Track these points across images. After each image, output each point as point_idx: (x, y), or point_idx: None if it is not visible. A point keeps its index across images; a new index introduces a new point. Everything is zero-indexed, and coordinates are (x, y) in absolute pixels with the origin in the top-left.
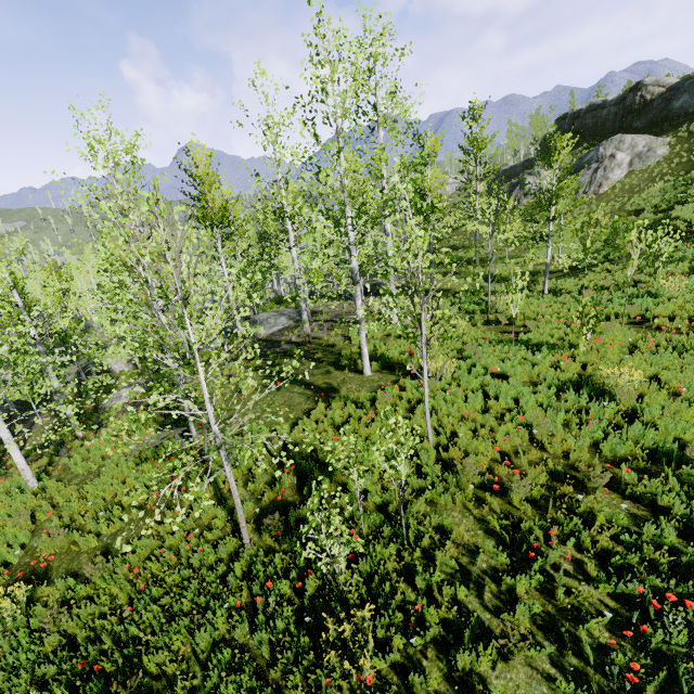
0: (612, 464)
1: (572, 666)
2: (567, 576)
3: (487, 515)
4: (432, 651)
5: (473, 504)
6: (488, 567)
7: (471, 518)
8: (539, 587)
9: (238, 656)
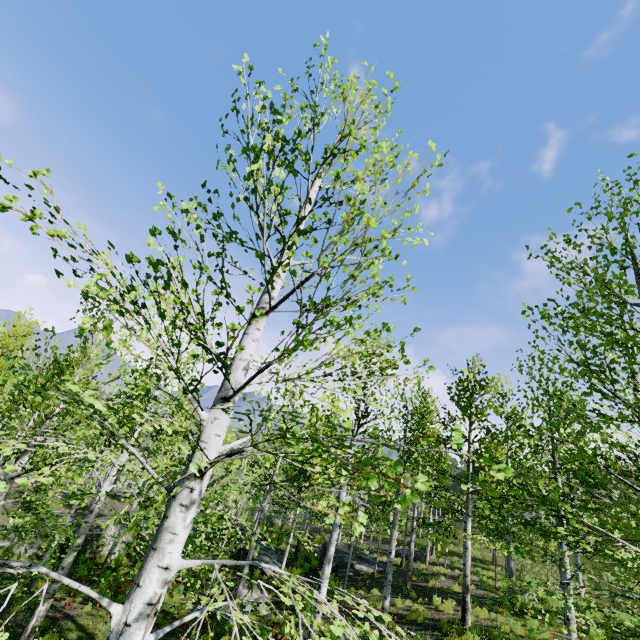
0: None
1: None
2: None
3: None
4: None
5: None
6: None
7: None
8: None
9: None
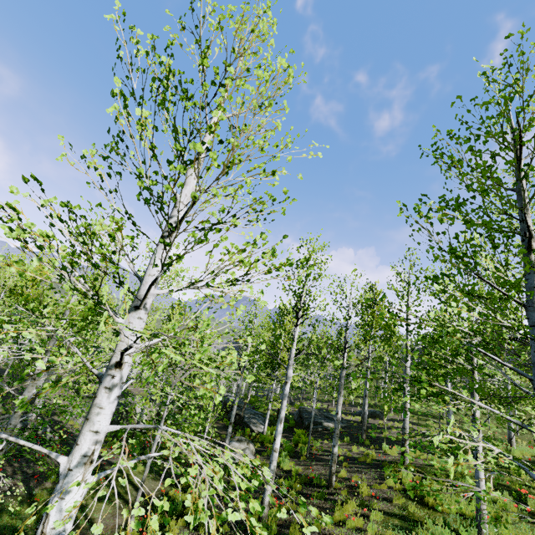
0: None
1: None
2: None
3: None
4: None
5: None
6: None
7: None
8: None
9: None
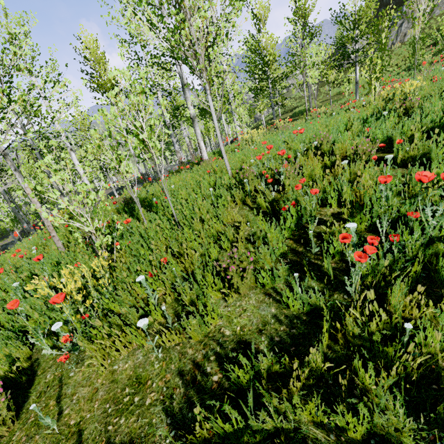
0: (388, 152)
1: (310, 288)
2: (324, 225)
3: (261, 204)
4: (173, 296)
5: (252, 201)
6: (249, 233)
7: (246, 209)
8: (293, 237)
9: (4, 316)
